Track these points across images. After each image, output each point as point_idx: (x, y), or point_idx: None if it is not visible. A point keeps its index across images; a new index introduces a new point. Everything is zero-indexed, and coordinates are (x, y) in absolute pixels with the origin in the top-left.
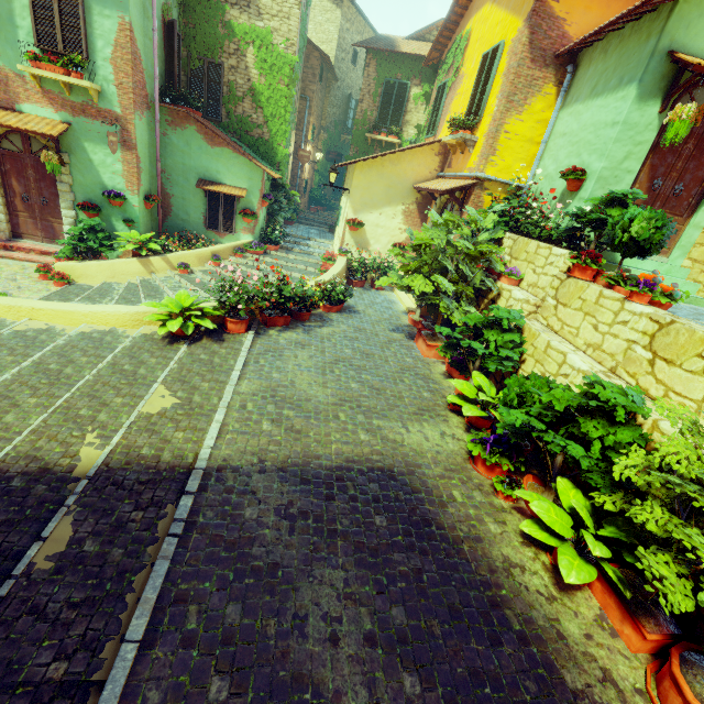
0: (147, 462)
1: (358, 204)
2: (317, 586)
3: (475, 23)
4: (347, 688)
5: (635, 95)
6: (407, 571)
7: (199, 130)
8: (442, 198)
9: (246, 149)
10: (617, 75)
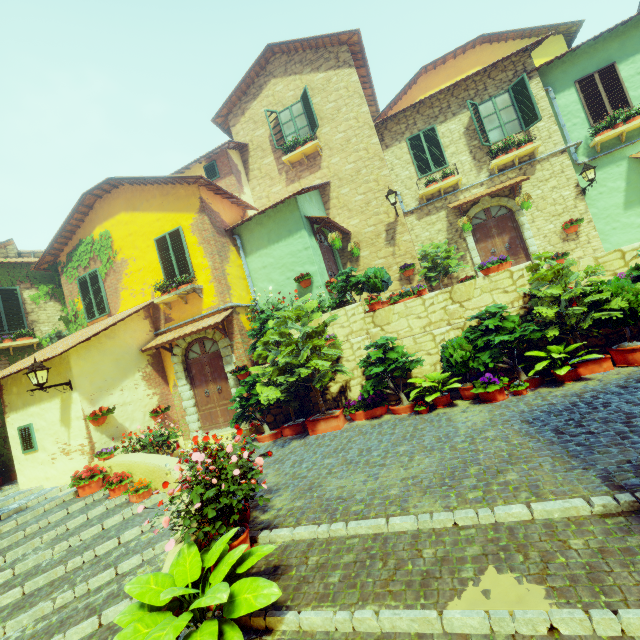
0: None
1: (90, 392)
2: None
3: (112, 226)
4: None
5: (307, 234)
6: (633, 404)
7: None
8: (184, 344)
9: None
10: (284, 230)
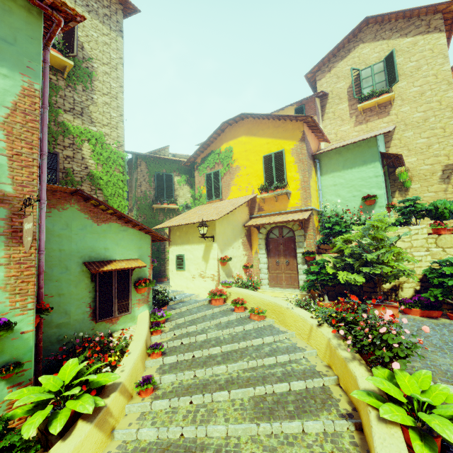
0: None
1: (221, 245)
2: None
3: (234, 144)
4: None
5: (380, 165)
6: None
7: (82, 209)
8: (269, 227)
9: None
10: (359, 160)
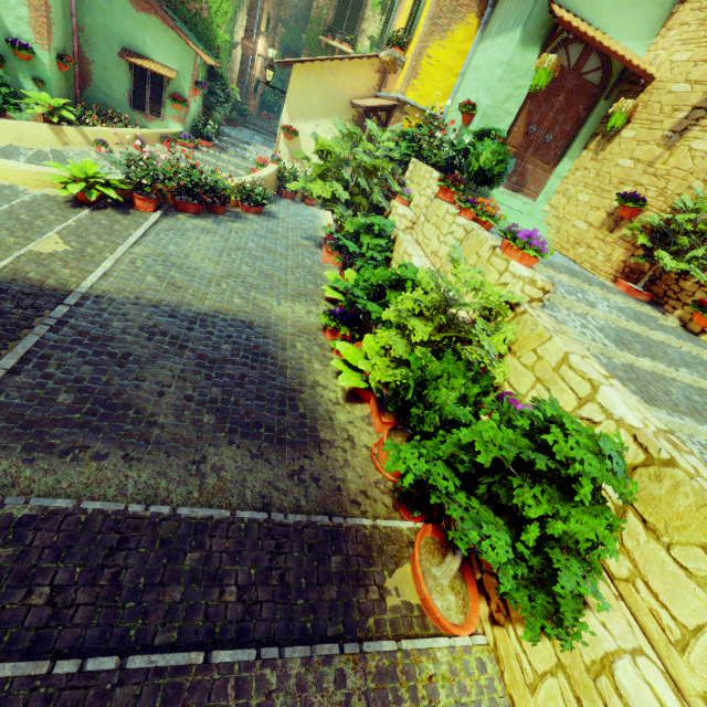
0: (32, 282)
1: (294, 110)
2: (158, 369)
3: None
4: (161, 413)
5: (519, 38)
6: (234, 374)
7: None
8: (374, 119)
9: (179, 23)
10: (515, 16)
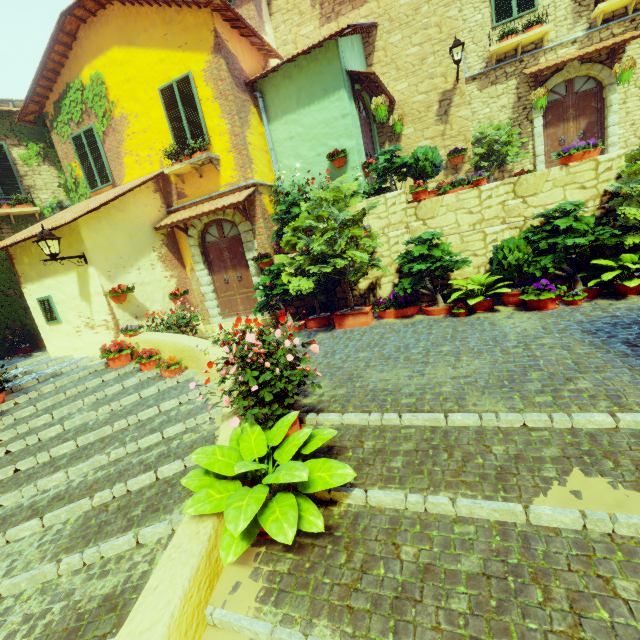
0: None
1: (107, 268)
2: None
3: (104, 67)
4: None
5: (347, 96)
6: None
7: None
8: (201, 225)
9: None
10: (318, 88)
